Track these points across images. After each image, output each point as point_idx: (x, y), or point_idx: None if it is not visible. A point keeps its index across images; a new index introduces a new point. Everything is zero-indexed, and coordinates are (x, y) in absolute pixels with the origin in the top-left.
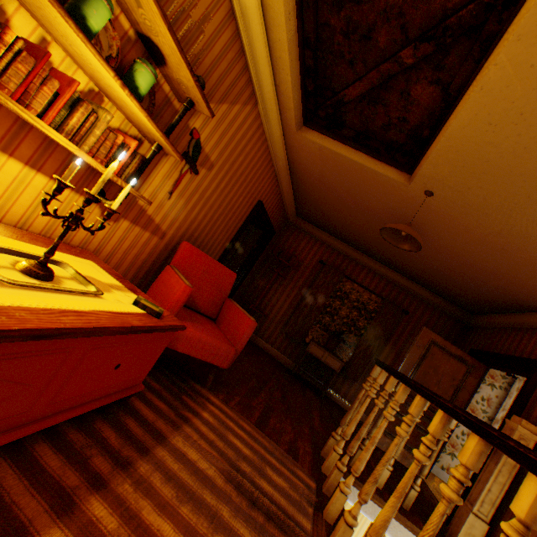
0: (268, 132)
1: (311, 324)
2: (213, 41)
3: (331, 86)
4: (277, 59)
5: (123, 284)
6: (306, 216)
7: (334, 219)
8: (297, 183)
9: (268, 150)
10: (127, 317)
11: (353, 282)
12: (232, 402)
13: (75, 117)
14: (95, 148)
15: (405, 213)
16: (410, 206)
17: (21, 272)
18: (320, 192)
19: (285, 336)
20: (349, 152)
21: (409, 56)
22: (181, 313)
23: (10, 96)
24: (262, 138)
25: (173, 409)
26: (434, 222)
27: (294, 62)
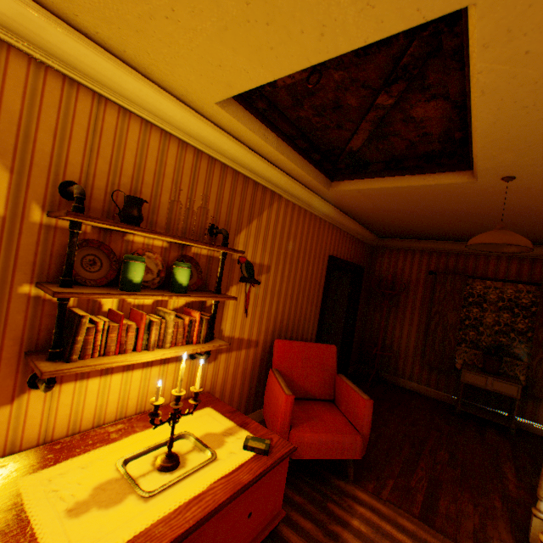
0: (304, 204)
1: (453, 346)
2: (220, 194)
3: (334, 147)
4: (276, 161)
5: (235, 422)
6: (388, 235)
7: (418, 228)
8: (358, 218)
9: (312, 215)
10: (237, 474)
11: (482, 279)
12: (383, 490)
13: (153, 334)
14: (173, 339)
15: (495, 200)
16: (496, 194)
17: (158, 470)
18: (386, 216)
19: (429, 368)
20: (387, 182)
21: (386, 99)
22: (296, 413)
23: (114, 353)
24: (300, 212)
25: (319, 527)
26: (542, 195)
27: (290, 155)
